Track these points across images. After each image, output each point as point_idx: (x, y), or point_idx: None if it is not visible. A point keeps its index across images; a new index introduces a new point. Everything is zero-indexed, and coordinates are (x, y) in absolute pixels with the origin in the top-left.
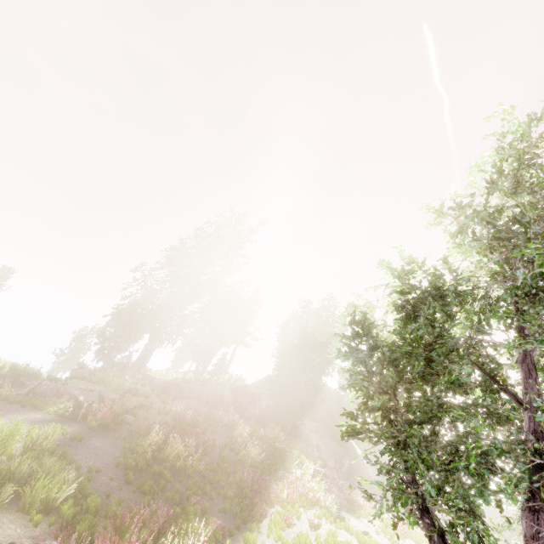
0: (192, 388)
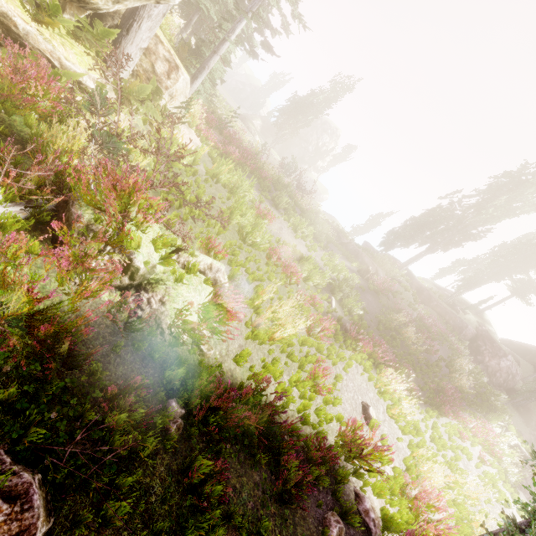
0: (440, 304)
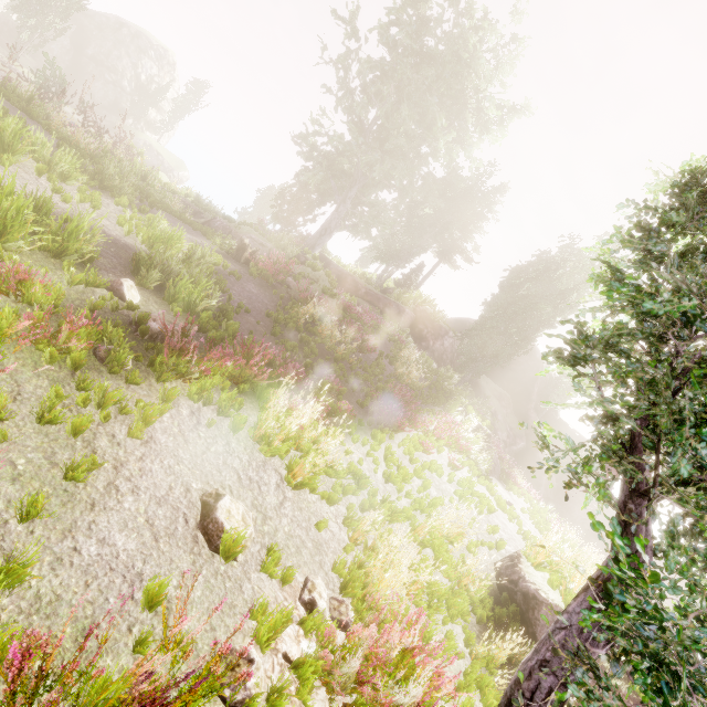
0: (370, 290)
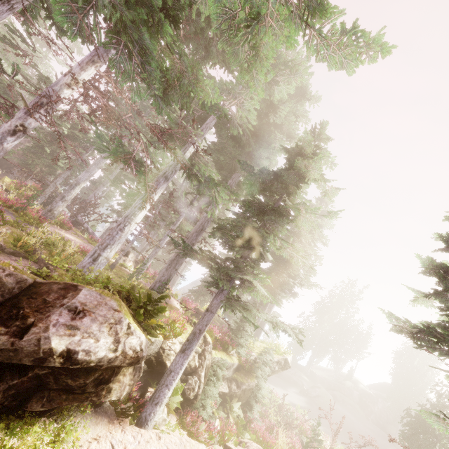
0: (335, 384)
